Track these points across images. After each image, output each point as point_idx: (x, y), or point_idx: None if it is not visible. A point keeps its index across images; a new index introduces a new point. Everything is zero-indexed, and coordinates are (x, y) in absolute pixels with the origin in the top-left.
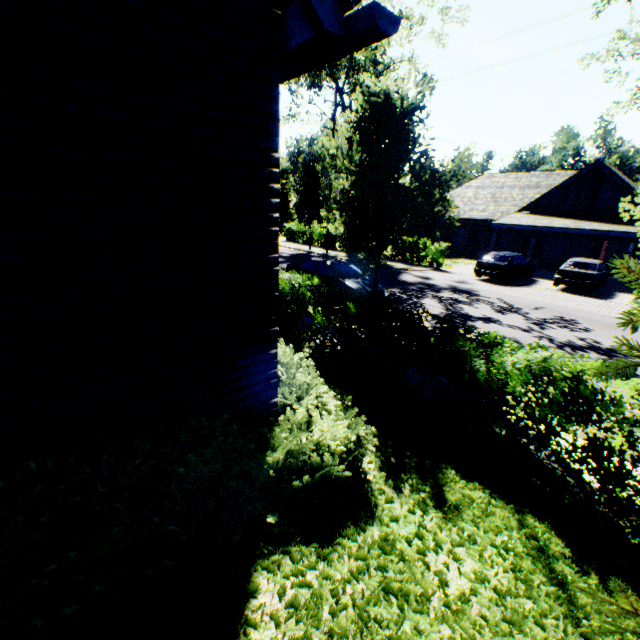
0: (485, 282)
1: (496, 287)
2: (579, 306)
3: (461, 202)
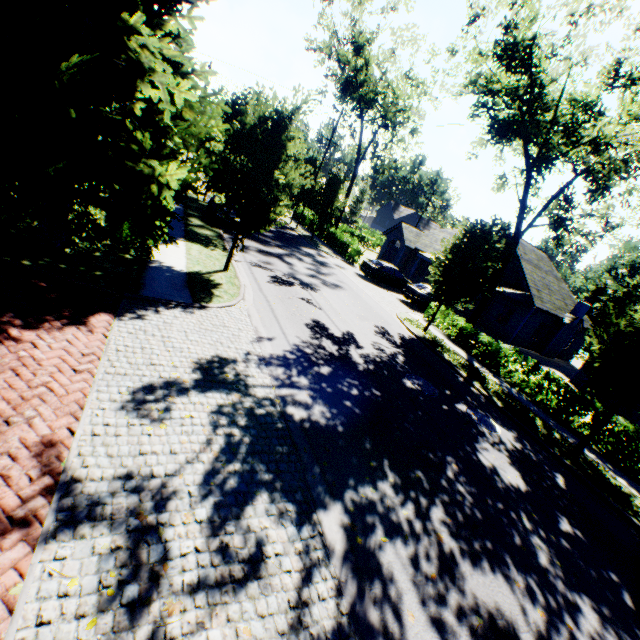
0: (357, 274)
1: (354, 276)
2: (376, 297)
3: (430, 239)
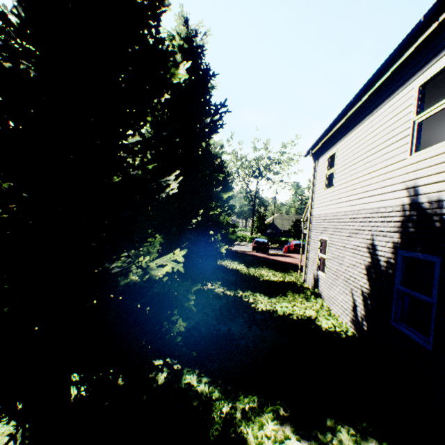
0: None
1: None
2: None
3: (279, 224)
